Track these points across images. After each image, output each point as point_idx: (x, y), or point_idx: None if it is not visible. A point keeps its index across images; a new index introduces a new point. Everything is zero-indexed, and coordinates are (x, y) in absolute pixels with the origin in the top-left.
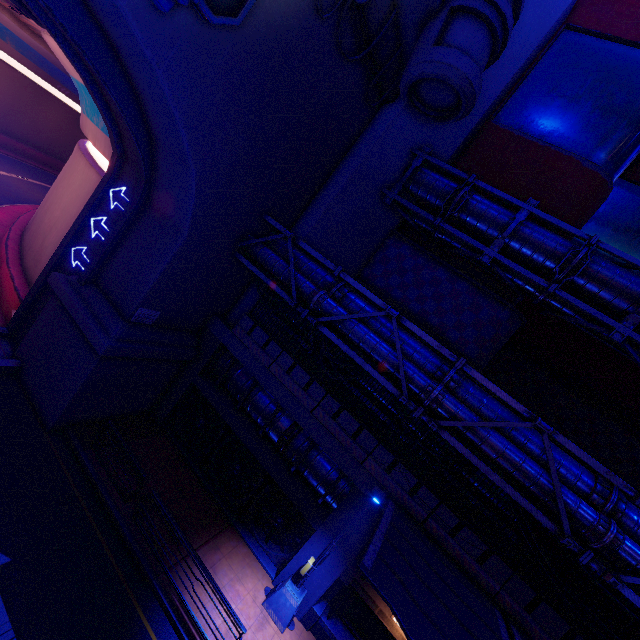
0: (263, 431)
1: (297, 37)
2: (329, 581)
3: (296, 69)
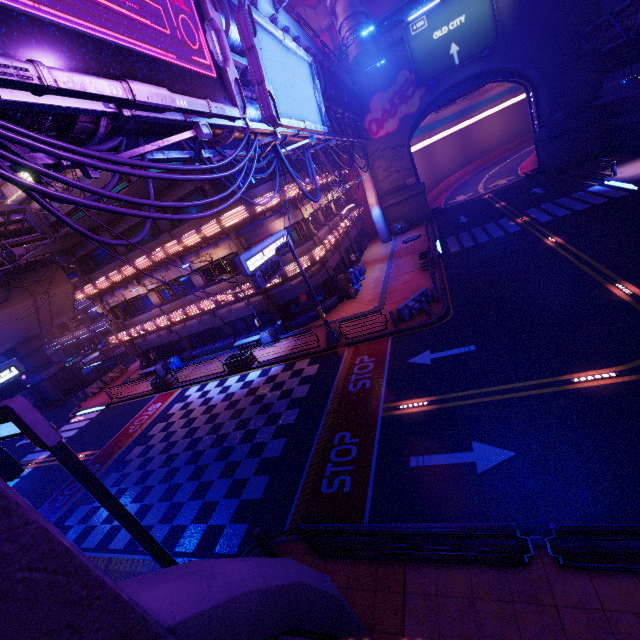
0: (633, 109)
1: (520, 3)
2: None
3: (529, 5)
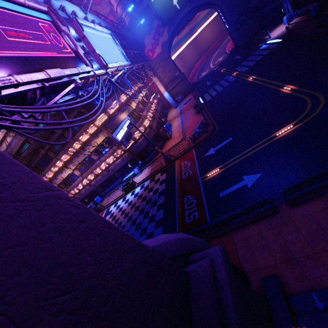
0: (268, 2)
1: None
2: (290, 6)
3: None
